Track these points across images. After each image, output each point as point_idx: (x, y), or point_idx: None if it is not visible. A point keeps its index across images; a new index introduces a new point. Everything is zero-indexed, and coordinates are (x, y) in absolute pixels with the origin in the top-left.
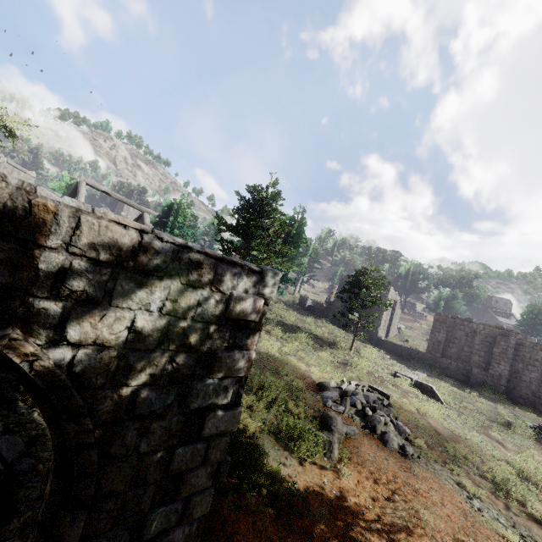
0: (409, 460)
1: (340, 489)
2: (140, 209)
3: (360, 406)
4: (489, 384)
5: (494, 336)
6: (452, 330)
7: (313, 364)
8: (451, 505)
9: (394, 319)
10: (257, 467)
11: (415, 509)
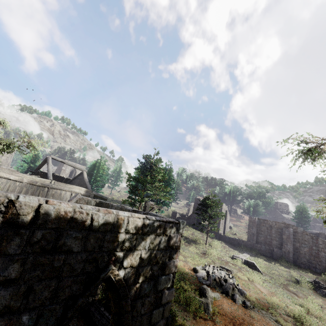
0: (248, 309)
1: None
2: (81, 169)
3: (218, 280)
4: (284, 257)
5: (282, 228)
6: (259, 226)
7: (187, 256)
8: None
9: (226, 222)
10: (174, 322)
11: None
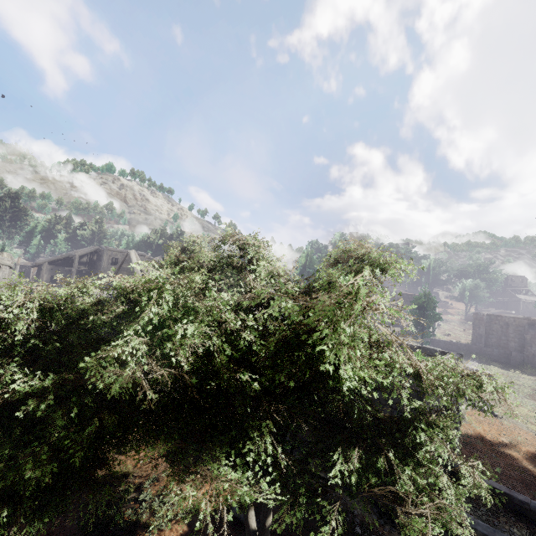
0: (499, 419)
1: (478, 433)
2: None
3: None
4: (527, 362)
5: (523, 326)
6: (489, 325)
7: None
8: (529, 436)
9: None
10: None
11: (514, 437)
